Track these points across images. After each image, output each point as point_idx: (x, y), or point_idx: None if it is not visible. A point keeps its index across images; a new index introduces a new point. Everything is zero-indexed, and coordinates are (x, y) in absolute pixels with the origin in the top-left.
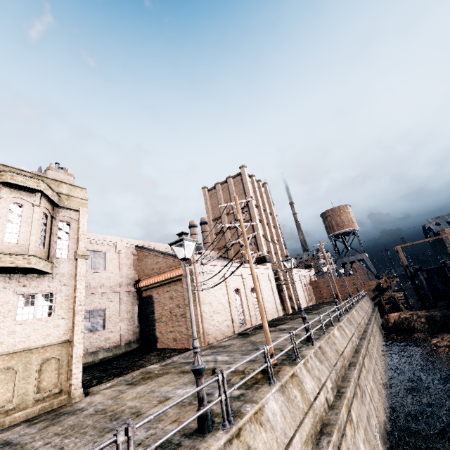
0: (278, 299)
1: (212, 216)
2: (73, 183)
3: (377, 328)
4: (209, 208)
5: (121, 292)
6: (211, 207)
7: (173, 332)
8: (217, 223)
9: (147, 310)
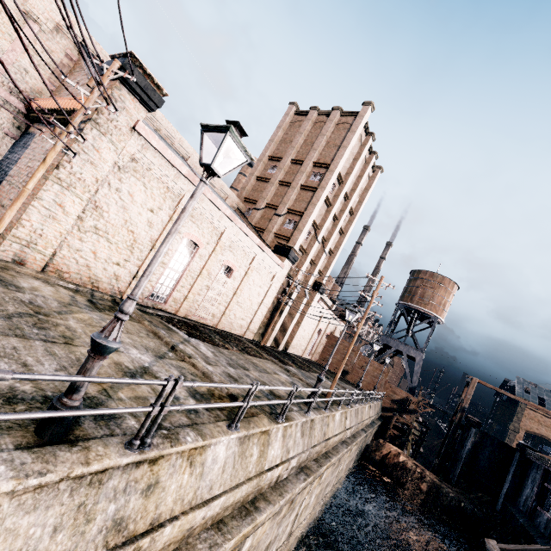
0: (261, 316)
1: (274, 151)
2: None
3: (356, 451)
4: (277, 137)
5: None
6: (283, 138)
7: (3, 209)
8: (271, 166)
9: (14, 154)
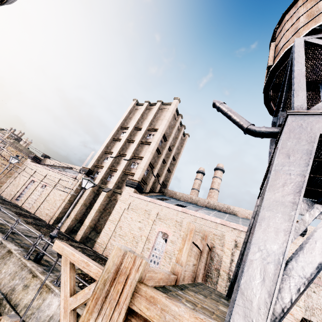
0: (60, 207)
1: None
2: (25, 141)
3: None
4: None
5: None
6: None
7: None
8: None
9: None
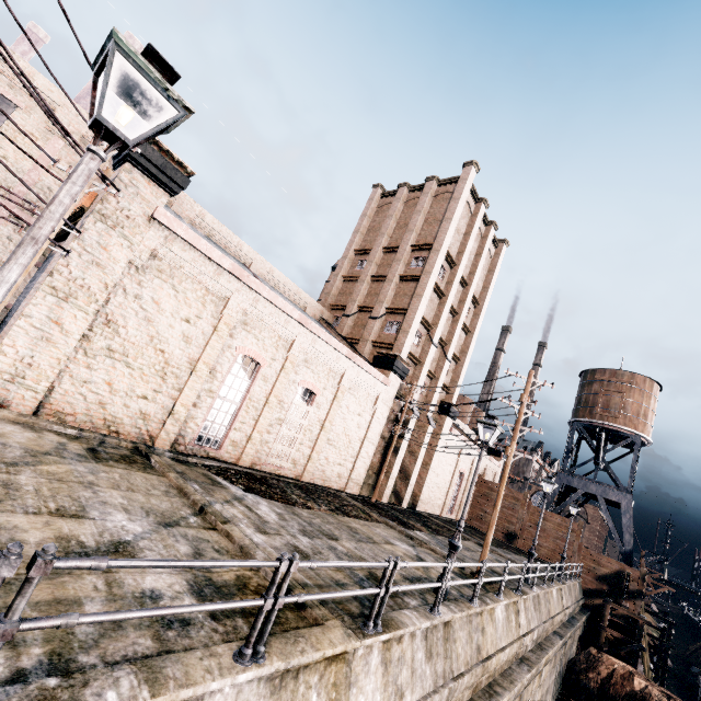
0: (367, 458)
1: (360, 244)
2: None
3: (552, 674)
4: (362, 226)
5: (3, 213)
6: (370, 227)
7: None
8: (360, 261)
9: (33, 281)
